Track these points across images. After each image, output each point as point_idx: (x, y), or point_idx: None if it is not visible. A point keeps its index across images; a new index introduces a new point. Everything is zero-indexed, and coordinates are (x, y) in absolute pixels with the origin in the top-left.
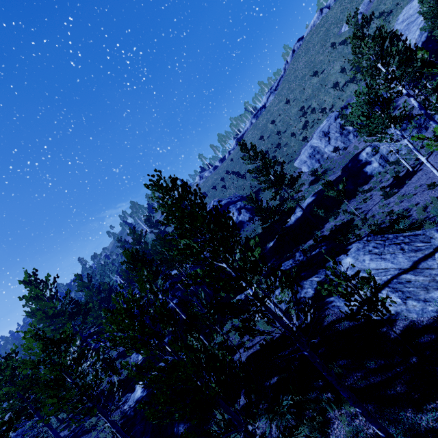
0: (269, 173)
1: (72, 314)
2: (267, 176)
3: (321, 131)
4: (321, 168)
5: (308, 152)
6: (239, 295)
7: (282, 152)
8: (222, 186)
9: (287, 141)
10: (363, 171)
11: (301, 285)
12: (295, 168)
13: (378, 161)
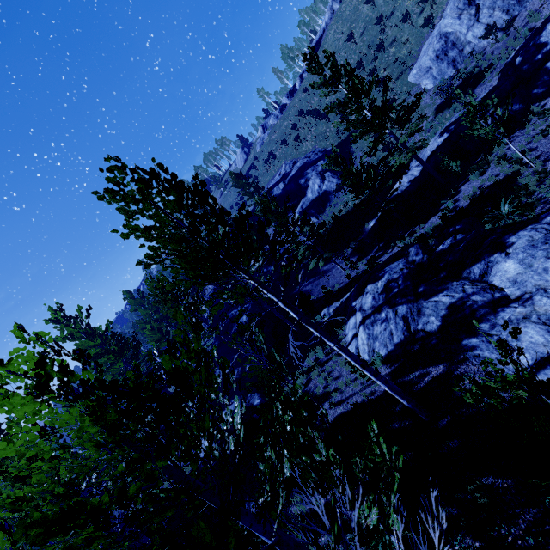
0: (362, 106)
1: (117, 352)
2: (359, 114)
3: None
4: (459, 77)
5: (435, 48)
6: (326, 309)
7: (388, 59)
8: (295, 138)
9: (396, 34)
10: (546, 68)
11: (418, 308)
12: (411, 86)
13: None
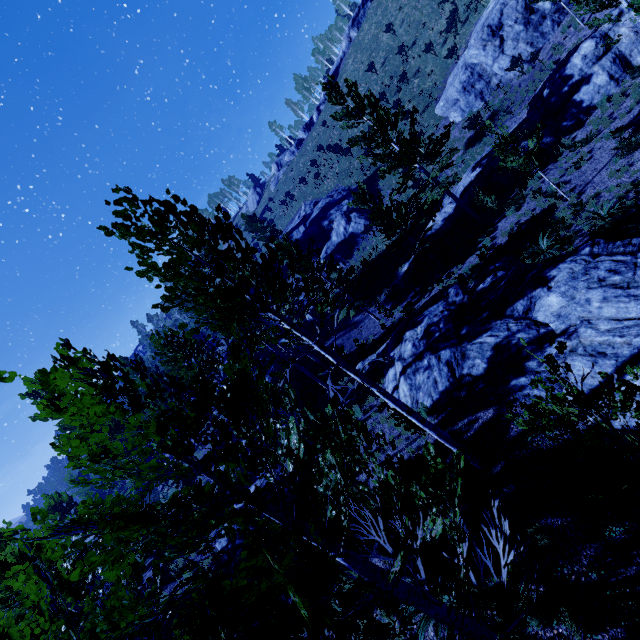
0: (389, 139)
1: (113, 429)
2: (386, 147)
3: (485, 27)
4: (488, 110)
5: (461, 79)
6: (361, 363)
7: (412, 91)
8: (315, 176)
9: (419, 64)
10: (573, 101)
11: (462, 351)
12: (438, 119)
13: (607, 72)
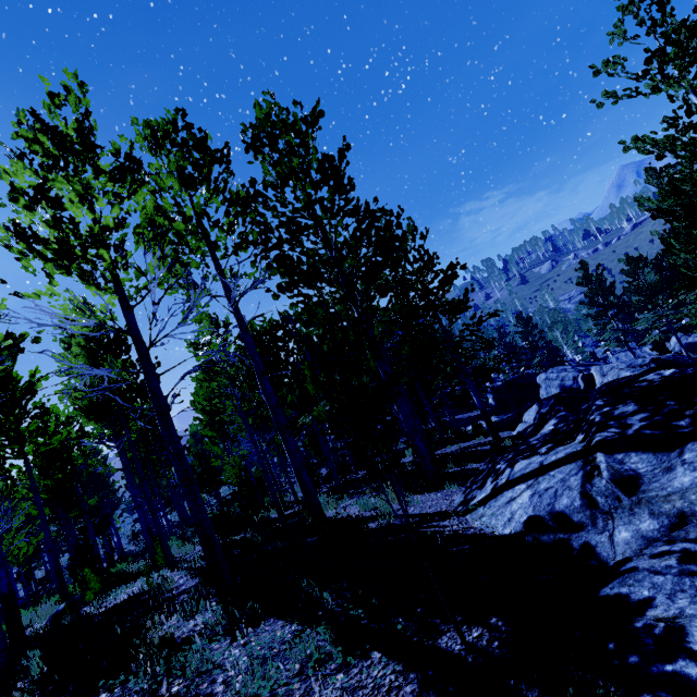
0: None
1: None
2: None
3: None
4: None
5: None
6: None
7: None
8: None
9: None
10: None
11: None
12: None
13: None
